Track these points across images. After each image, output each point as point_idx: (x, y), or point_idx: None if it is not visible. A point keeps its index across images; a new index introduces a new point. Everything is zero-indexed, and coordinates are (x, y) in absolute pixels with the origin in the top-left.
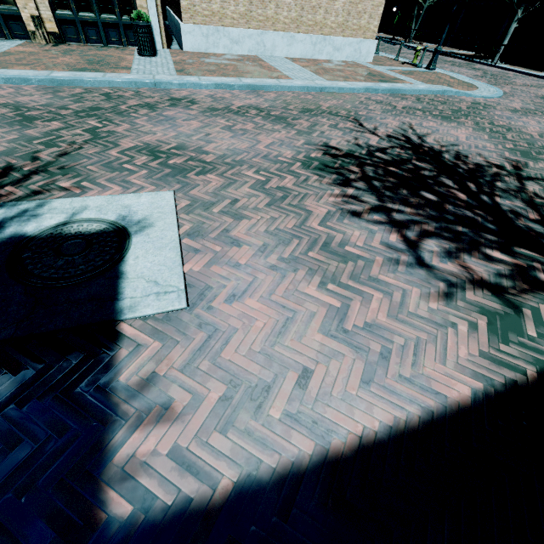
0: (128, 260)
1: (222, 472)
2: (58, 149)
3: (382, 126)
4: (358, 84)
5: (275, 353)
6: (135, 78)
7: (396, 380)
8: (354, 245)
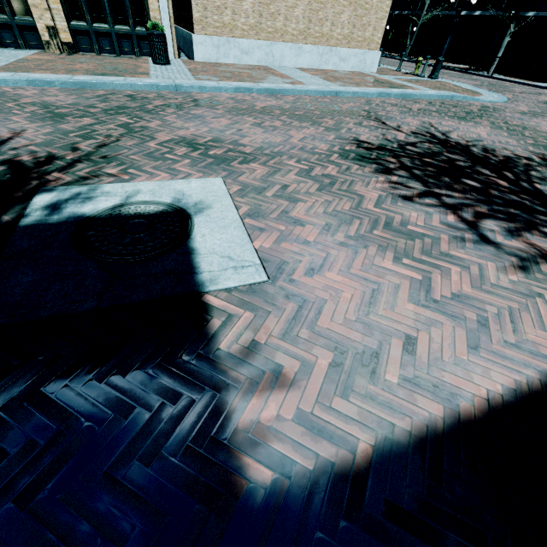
0: (196, 238)
1: (356, 436)
2: (95, 141)
3: (404, 124)
4: (370, 89)
5: (372, 321)
6: (156, 82)
7: (502, 346)
8: (415, 224)
